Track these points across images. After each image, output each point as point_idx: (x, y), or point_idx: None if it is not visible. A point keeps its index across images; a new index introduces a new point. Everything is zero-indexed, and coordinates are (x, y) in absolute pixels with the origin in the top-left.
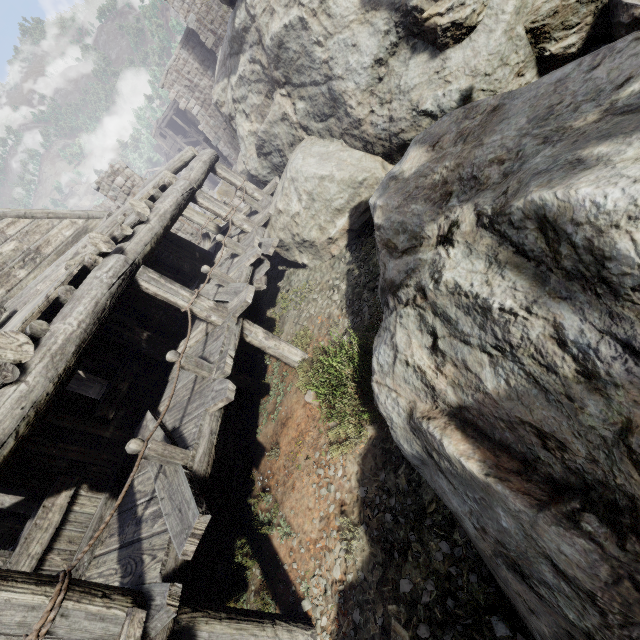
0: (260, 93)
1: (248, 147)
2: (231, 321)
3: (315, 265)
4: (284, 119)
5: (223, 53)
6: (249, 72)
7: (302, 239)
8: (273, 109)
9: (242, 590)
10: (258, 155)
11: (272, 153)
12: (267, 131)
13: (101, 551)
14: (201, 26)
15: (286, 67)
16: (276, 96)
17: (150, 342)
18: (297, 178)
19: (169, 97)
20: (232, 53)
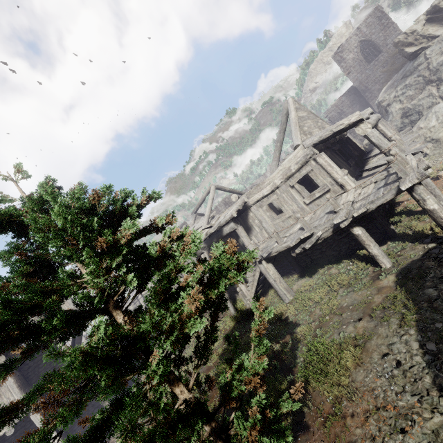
0: (416, 89)
1: (395, 116)
2: (408, 143)
3: (433, 154)
4: (430, 96)
5: (393, 81)
6: (413, 82)
7: (431, 139)
8: (424, 93)
9: (398, 223)
10: (402, 117)
11: (413, 114)
12: (415, 104)
13: (359, 183)
14: (360, 85)
15: (441, 73)
16: (429, 87)
17: (359, 157)
18: (438, 111)
19: (326, 117)
20: (404, 77)
